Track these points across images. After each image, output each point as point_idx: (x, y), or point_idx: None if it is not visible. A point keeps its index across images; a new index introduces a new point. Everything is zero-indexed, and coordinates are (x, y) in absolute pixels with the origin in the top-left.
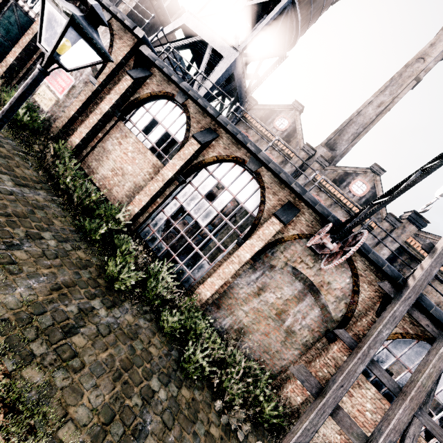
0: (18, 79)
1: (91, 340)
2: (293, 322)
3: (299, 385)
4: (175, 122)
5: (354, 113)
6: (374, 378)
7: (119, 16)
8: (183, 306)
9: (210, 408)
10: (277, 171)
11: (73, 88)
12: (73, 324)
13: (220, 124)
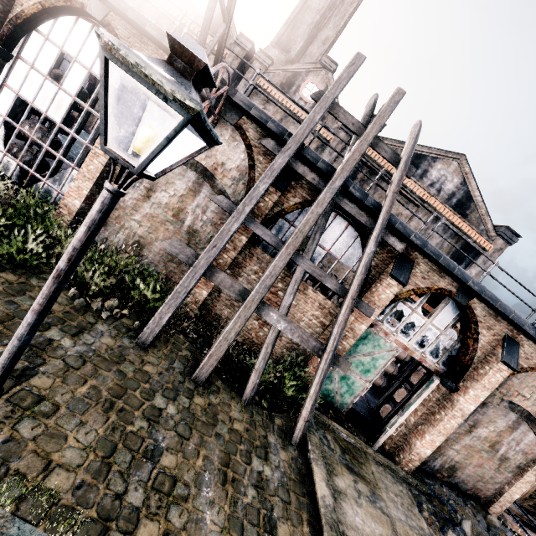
0: None
1: None
2: (193, 220)
3: (202, 279)
4: None
5: None
6: None
7: None
8: (22, 207)
9: None
10: (122, 8)
11: None
12: None
13: None
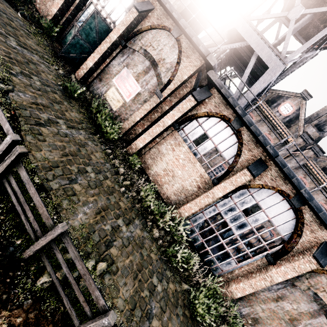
0: (92, 78)
1: None
2: None
3: None
4: (224, 141)
5: None
6: None
7: (194, 40)
8: (229, 317)
9: None
10: None
11: (139, 95)
12: None
13: (273, 160)
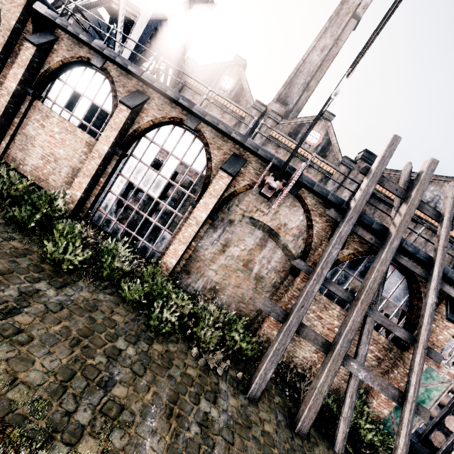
0: None
1: (39, 317)
2: (260, 268)
3: (273, 321)
4: (100, 91)
5: (299, 62)
6: (338, 298)
7: None
8: (146, 275)
9: (186, 356)
10: (215, 123)
11: None
12: (14, 306)
13: (147, 84)
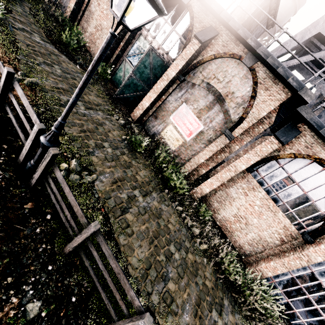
0: (148, 117)
1: None
2: None
3: None
4: (318, 188)
5: None
6: None
7: (280, 71)
8: None
9: None
10: None
11: (201, 134)
12: None
13: None
